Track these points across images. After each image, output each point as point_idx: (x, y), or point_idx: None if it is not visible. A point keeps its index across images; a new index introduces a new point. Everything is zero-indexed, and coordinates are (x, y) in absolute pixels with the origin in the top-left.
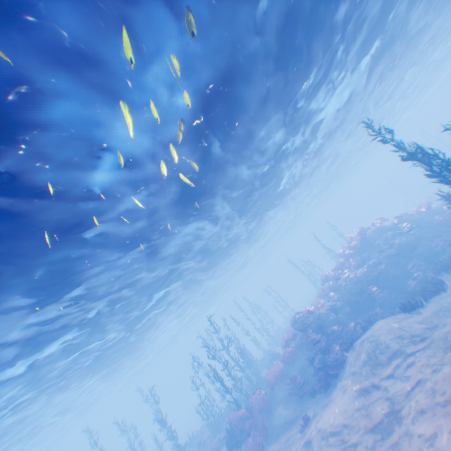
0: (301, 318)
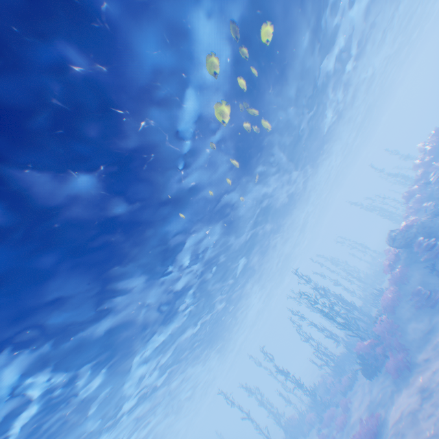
0: (401, 234)
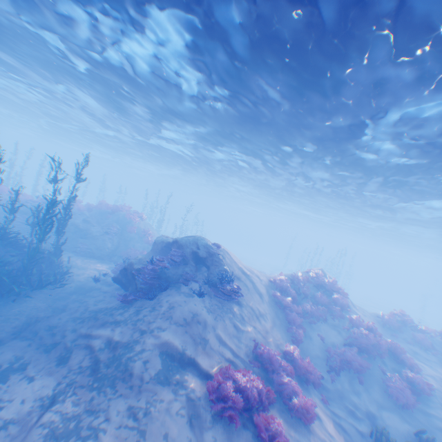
0: None
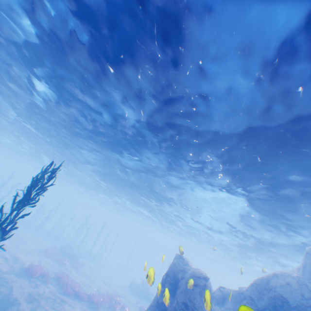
0: None
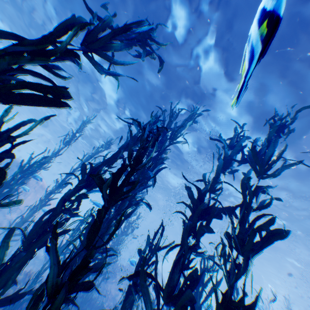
0: None
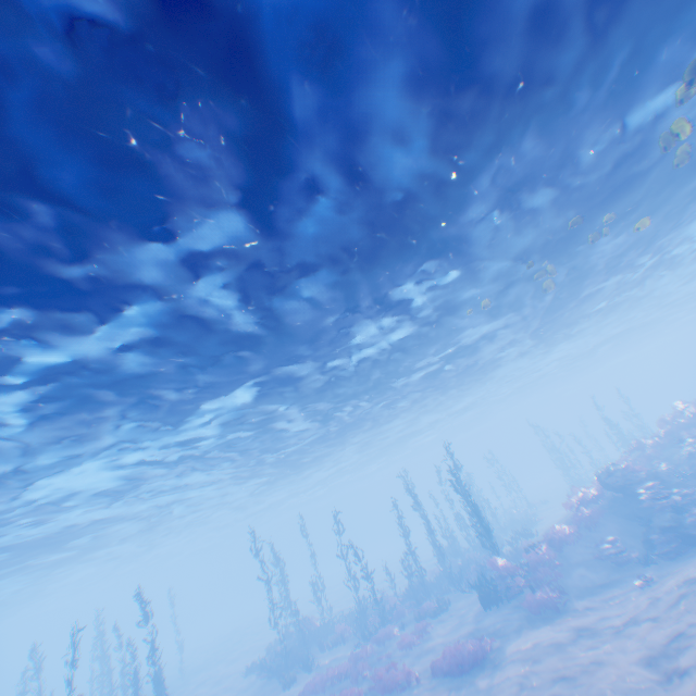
0: (623, 472)
